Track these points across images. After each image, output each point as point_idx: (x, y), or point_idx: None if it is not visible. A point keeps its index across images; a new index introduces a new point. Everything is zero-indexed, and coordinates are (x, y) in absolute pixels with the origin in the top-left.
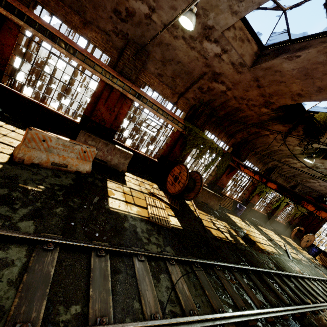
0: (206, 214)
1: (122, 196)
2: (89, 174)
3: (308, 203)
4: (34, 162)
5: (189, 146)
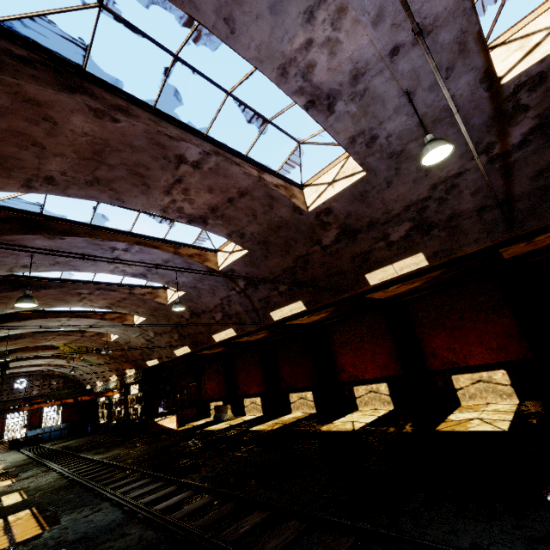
0: None
1: None
2: None
3: (24, 406)
4: None
5: None
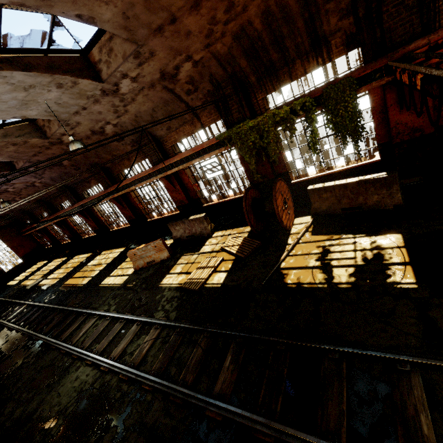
0: (326, 237)
1: (181, 268)
2: (171, 258)
3: None
4: (140, 267)
5: (248, 156)
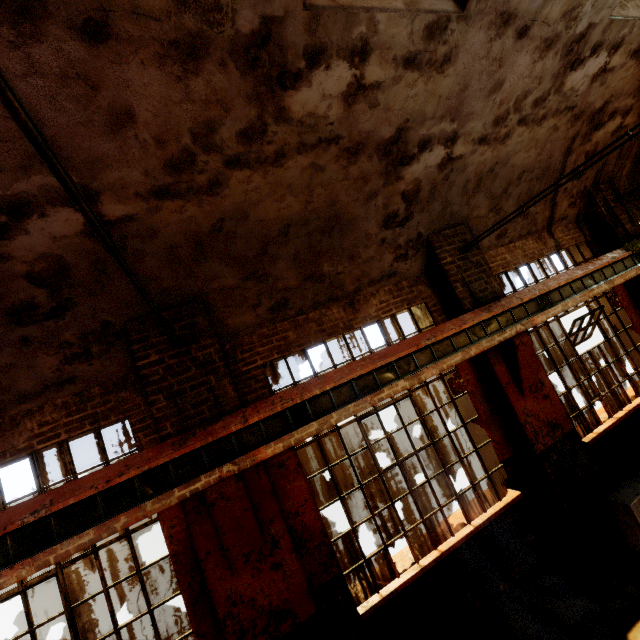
0: None
1: None
2: None
3: None
4: None
5: None
